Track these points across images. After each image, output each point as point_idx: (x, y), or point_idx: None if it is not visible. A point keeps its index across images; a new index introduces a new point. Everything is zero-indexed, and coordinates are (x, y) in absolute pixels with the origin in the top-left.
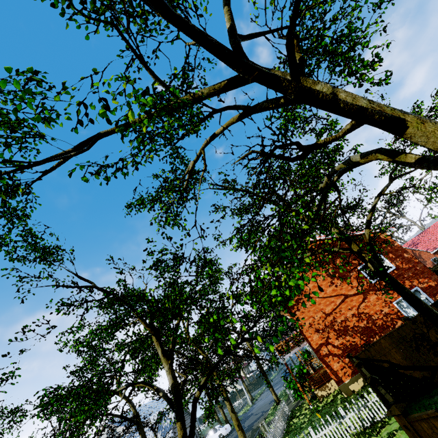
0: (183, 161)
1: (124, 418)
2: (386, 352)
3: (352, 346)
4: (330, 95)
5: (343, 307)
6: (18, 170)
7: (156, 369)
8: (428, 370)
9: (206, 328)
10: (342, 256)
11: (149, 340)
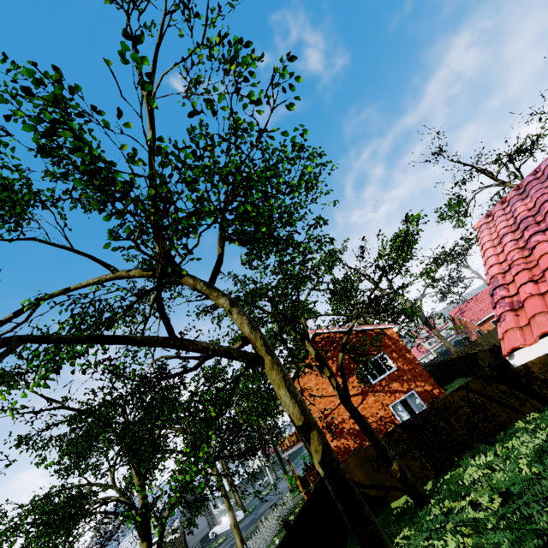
0: None
1: (118, 514)
2: (351, 470)
3: (345, 449)
4: (200, 346)
5: (342, 408)
6: None
7: None
8: (383, 489)
9: None
10: None
11: None
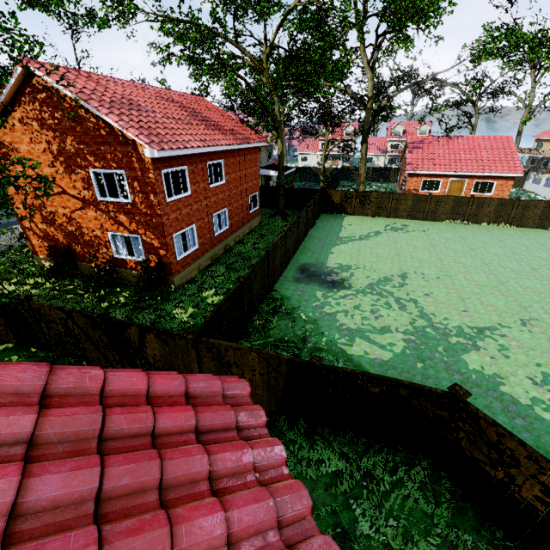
0: None
1: None
2: None
3: (54, 238)
4: None
5: (57, 200)
6: None
7: None
8: None
9: None
10: None
11: None
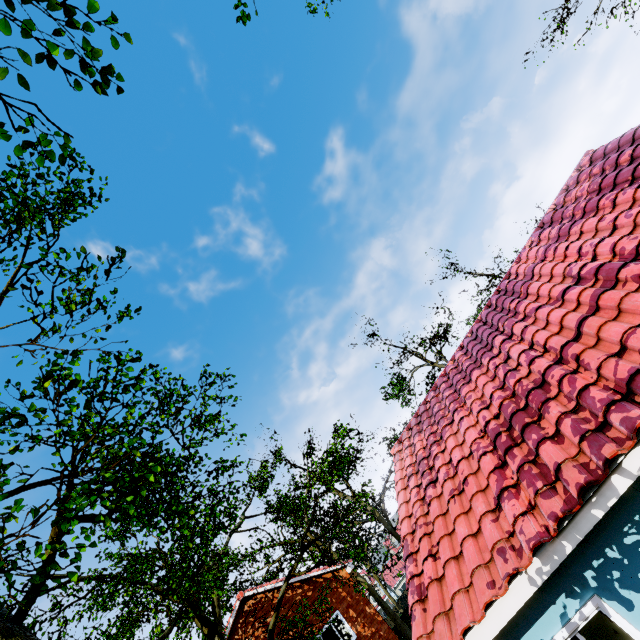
0: None
1: None
2: None
3: None
4: None
5: None
6: None
7: None
8: None
9: None
10: None
11: None
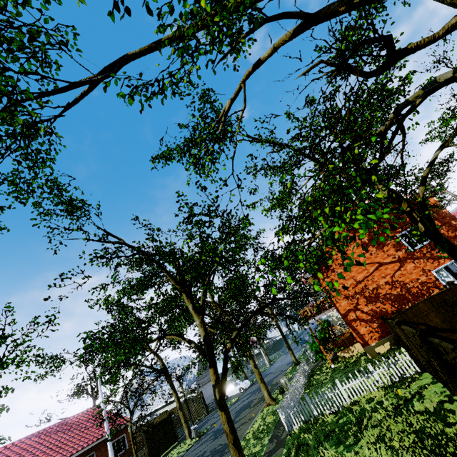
0: (214, 106)
1: (154, 369)
2: (424, 315)
3: (381, 312)
4: None
5: (376, 275)
6: (39, 96)
7: (185, 325)
8: None
9: (231, 292)
10: (395, 212)
11: (178, 298)
